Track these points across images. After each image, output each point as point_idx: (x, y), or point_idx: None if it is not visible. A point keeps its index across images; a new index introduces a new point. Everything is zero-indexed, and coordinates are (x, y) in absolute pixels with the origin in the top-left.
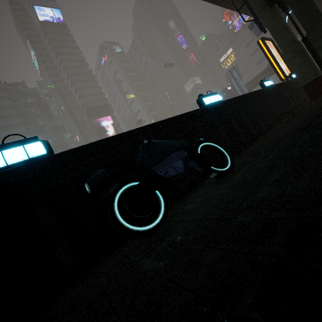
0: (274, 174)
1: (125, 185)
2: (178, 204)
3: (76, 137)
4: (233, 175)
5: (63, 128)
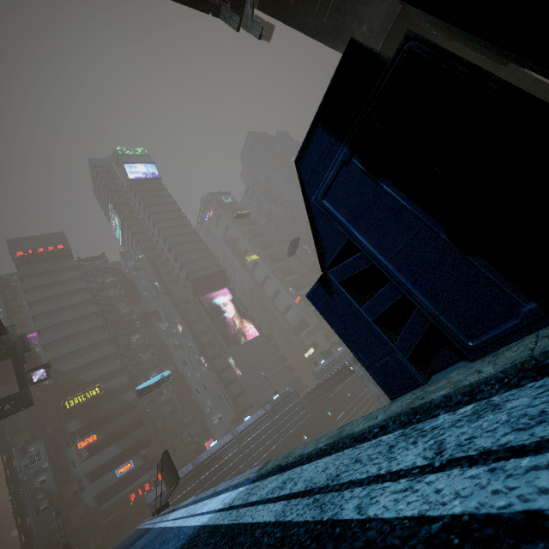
0: None
1: None
2: None
3: (176, 326)
4: None
5: (156, 315)
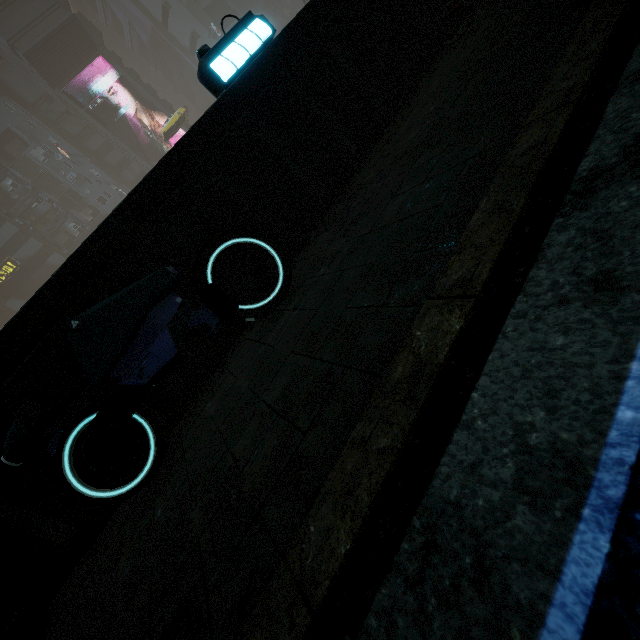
0: (284, 373)
1: (72, 432)
2: (212, 380)
3: (57, 150)
4: (279, 317)
5: (14, 138)
